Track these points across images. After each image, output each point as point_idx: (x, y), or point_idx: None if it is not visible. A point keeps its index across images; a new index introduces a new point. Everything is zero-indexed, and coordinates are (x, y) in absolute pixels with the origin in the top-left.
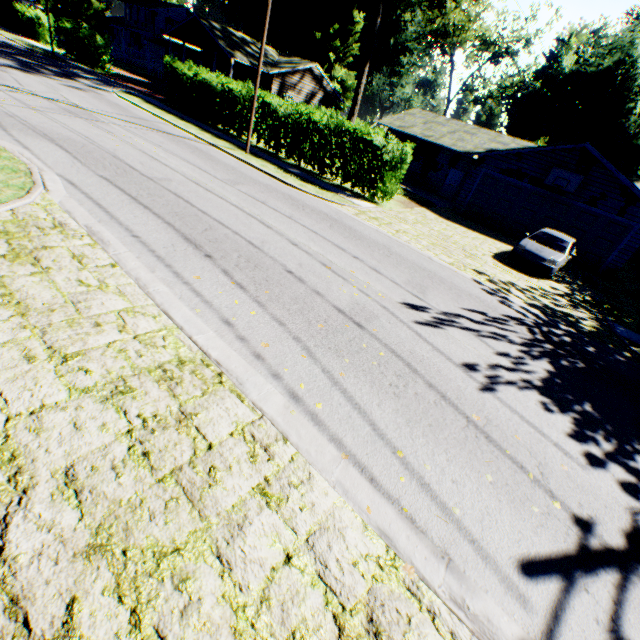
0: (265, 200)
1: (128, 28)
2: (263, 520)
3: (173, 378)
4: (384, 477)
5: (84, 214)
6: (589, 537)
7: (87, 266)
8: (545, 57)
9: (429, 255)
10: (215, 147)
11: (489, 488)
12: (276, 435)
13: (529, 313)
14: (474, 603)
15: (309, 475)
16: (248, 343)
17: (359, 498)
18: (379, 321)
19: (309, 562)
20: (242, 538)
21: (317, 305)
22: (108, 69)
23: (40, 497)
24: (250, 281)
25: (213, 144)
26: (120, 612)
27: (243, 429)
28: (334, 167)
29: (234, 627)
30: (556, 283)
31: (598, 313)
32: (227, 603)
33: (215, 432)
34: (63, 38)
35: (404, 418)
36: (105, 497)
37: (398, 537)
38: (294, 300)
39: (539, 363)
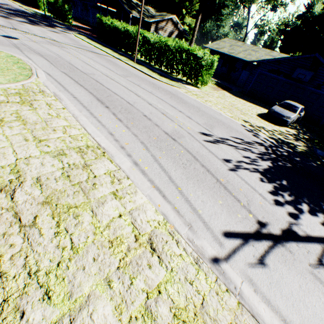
0: (139, 84)
1: (81, 1)
2: (112, 203)
3: (83, 152)
4: (169, 196)
5: (53, 87)
6: (262, 229)
7: (52, 108)
8: (305, 6)
9: (220, 112)
10: (119, 60)
11: (219, 206)
12: (124, 176)
13: (268, 141)
14: (197, 241)
15: (136, 191)
16: (119, 142)
17: (156, 201)
18: (184, 138)
19: (129, 218)
20: (103, 207)
21: (155, 130)
22: (71, 22)
23: (27, 185)
24: (125, 118)
25: (118, 58)
26: (53, 222)
27: (110, 172)
28: (177, 69)
29: (94, 232)
30: (290, 129)
31: (309, 144)
32: (93, 225)
33: (98, 172)
34: (50, 7)
35: (185, 176)
36: (51, 188)
37: (170, 216)
38: (144, 127)
39: (265, 162)
